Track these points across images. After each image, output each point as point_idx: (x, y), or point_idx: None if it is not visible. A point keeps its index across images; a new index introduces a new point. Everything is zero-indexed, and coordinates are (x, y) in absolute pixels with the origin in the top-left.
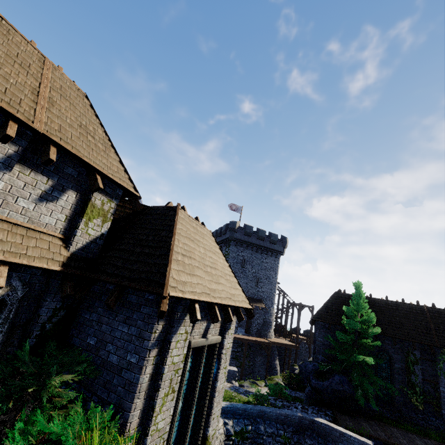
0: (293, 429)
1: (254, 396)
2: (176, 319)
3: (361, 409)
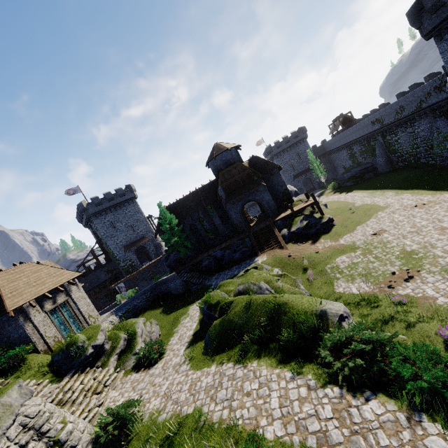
0: (150, 292)
1: (132, 295)
2: (27, 311)
3: (188, 258)
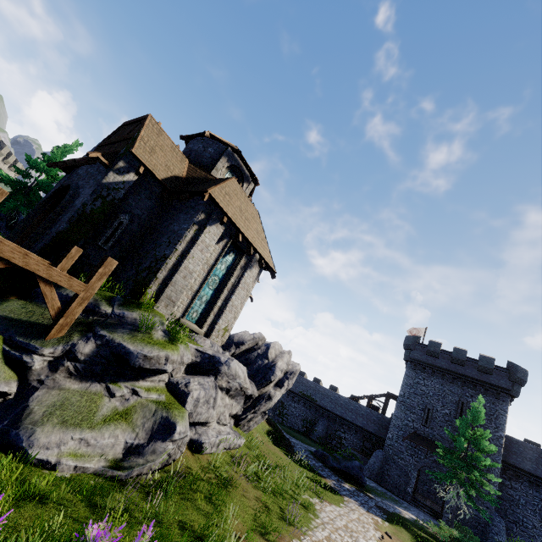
0: None
1: None
2: None
3: None
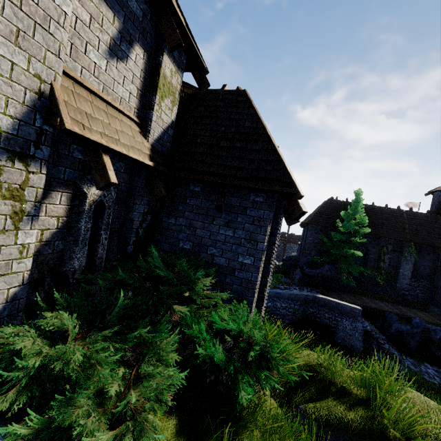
0: (300, 303)
1: None
2: (279, 222)
3: (341, 287)
